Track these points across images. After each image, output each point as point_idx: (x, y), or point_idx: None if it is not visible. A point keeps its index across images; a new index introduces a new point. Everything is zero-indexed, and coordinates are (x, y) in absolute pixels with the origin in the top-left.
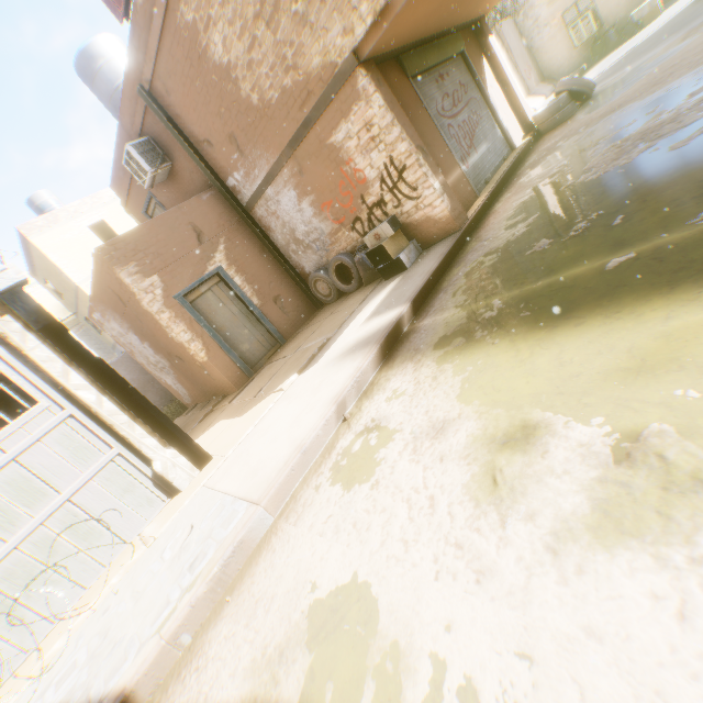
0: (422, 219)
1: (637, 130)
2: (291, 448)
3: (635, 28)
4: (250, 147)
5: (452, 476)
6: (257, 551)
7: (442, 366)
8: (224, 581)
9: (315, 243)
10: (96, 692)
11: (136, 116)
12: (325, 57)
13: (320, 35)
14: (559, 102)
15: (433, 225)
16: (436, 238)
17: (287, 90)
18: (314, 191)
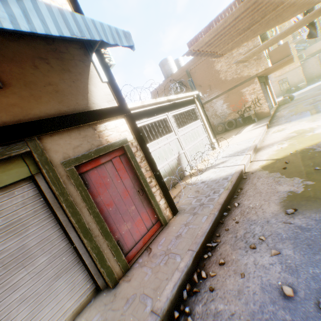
0: (260, 112)
1: (314, 101)
2: (258, 133)
3: (299, 88)
4: (214, 89)
5: (305, 123)
6: (263, 140)
7: (289, 123)
8: (259, 141)
9: (222, 116)
10: (246, 147)
11: (179, 76)
12: (248, 74)
13: (249, 69)
14: (285, 98)
15: (262, 114)
16: (262, 117)
17: (234, 78)
18: (229, 102)
